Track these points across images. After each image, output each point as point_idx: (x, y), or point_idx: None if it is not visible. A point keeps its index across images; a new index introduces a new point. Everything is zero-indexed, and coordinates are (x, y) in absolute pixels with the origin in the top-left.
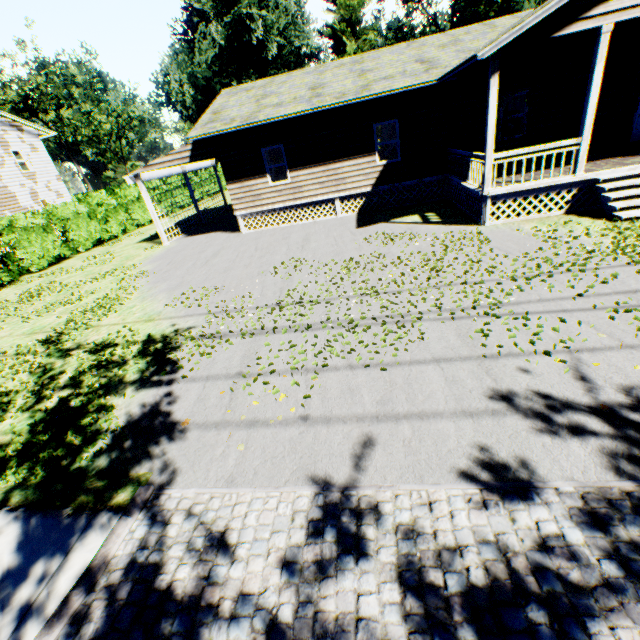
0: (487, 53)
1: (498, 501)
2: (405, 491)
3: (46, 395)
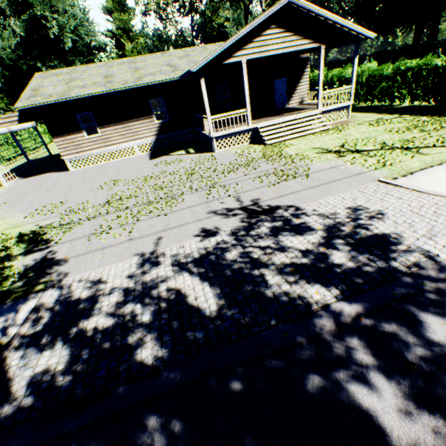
0: (195, 69)
1: (206, 239)
2: (175, 246)
3: None
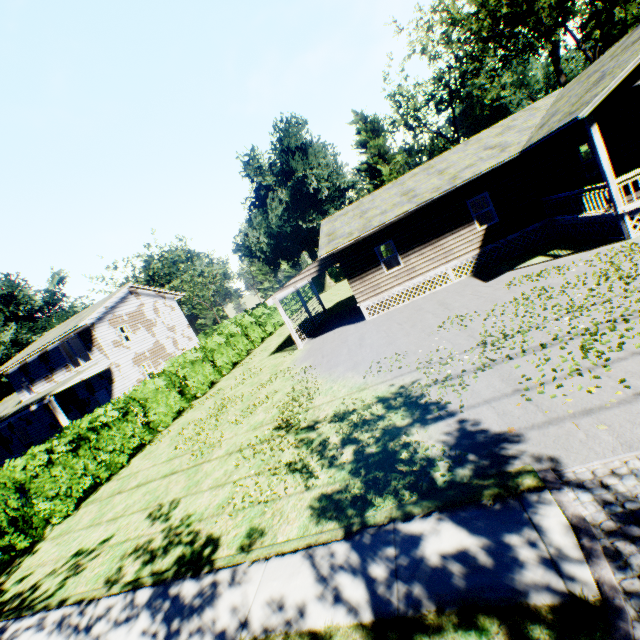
0: (584, 113)
1: None
2: None
3: (334, 454)
